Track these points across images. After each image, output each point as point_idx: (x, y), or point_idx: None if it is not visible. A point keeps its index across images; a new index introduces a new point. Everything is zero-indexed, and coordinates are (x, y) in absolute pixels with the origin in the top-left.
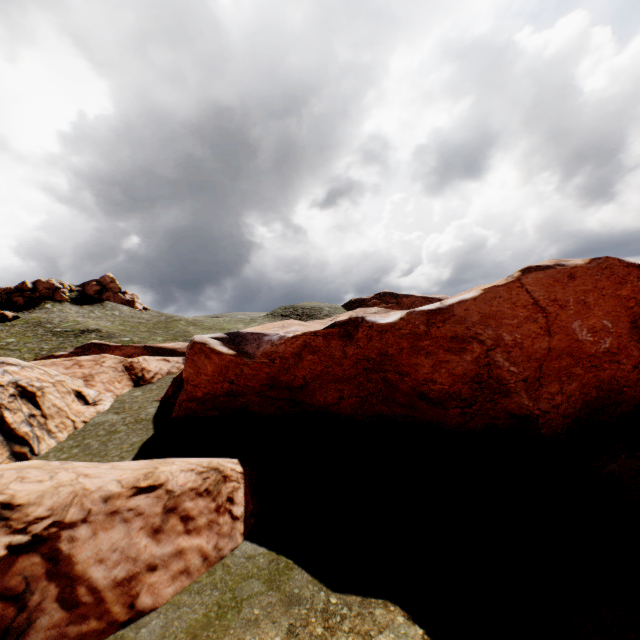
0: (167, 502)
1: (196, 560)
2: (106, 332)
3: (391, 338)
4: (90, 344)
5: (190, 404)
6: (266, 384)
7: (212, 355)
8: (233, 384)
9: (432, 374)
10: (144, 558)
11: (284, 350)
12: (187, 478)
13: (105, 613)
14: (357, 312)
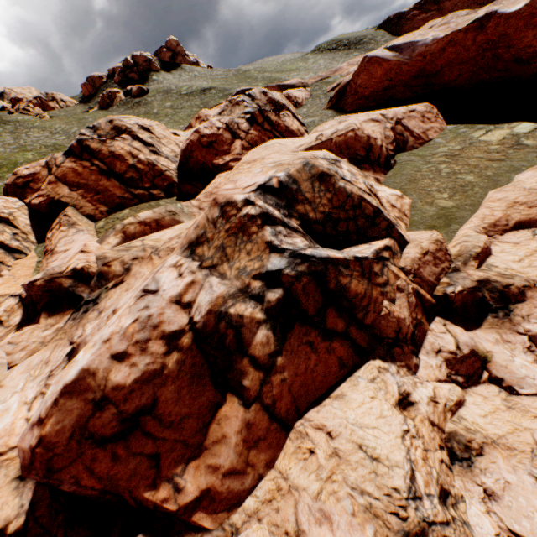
0: (420, 115)
1: (437, 130)
2: (219, 88)
3: (512, 22)
4: (242, 91)
5: (359, 102)
6: (413, 77)
7: (382, 64)
8: (390, 82)
9: (531, 42)
10: (424, 128)
11: (434, 48)
12: (420, 108)
13: (422, 139)
14: (451, 18)
